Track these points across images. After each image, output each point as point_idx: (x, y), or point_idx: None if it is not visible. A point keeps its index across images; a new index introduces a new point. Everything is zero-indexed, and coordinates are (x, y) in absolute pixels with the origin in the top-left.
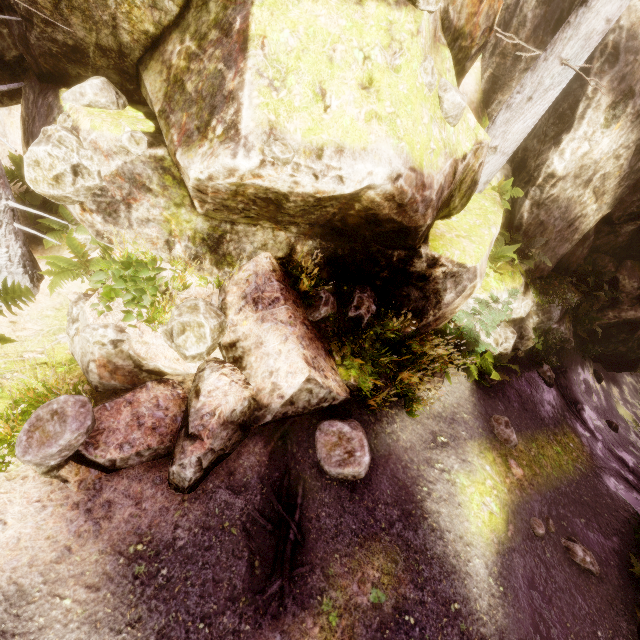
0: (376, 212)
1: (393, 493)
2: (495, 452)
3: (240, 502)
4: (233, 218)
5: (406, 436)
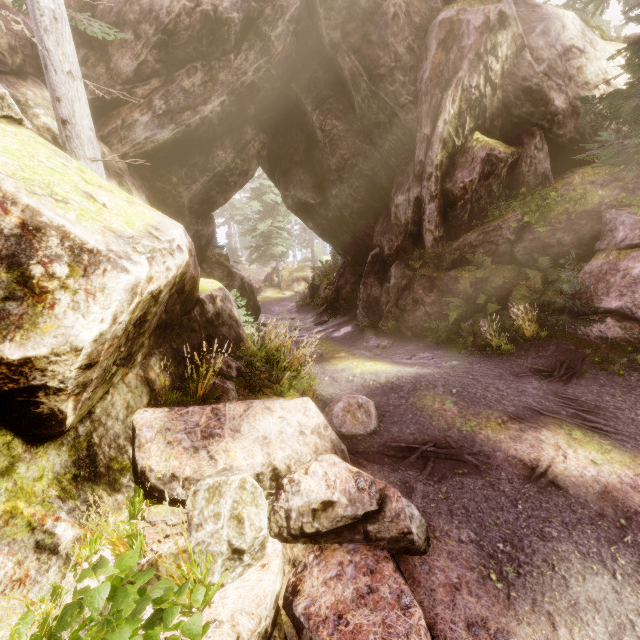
0: (186, 275)
1: (379, 397)
2: (332, 360)
3: (419, 486)
4: (93, 400)
5: (331, 390)
